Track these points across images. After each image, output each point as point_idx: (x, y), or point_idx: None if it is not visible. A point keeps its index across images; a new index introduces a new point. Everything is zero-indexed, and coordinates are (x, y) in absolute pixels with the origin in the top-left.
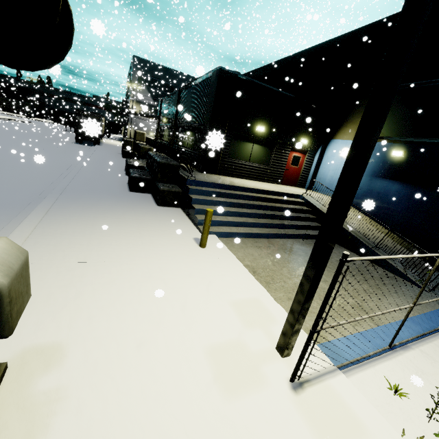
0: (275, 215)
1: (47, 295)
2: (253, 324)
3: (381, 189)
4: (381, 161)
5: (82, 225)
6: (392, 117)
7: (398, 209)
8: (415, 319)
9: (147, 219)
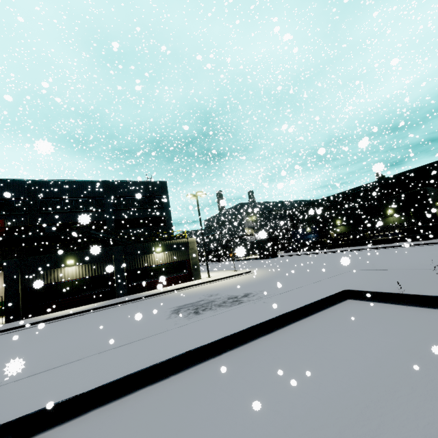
0: None
1: None
2: None
3: None
4: None
5: None
6: None
7: None
8: None
9: None
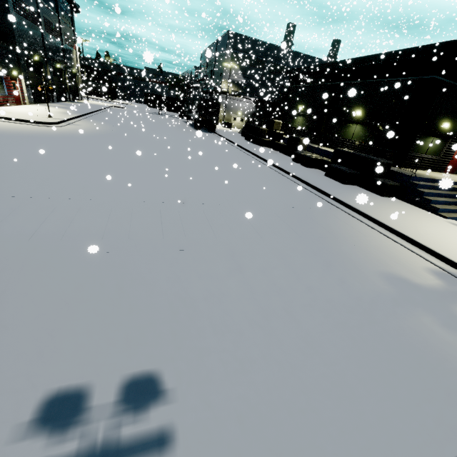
0: None
1: None
2: None
3: None
4: None
5: (387, 213)
6: None
7: None
8: None
9: (400, 208)
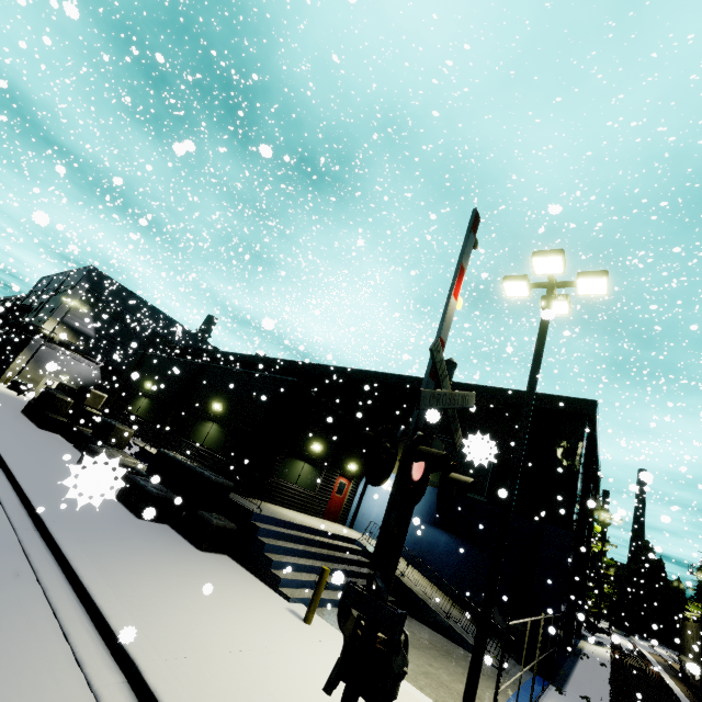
0: (344, 571)
1: (248, 698)
2: None
3: (431, 538)
4: (428, 505)
5: (159, 589)
6: None
7: (450, 565)
8: (510, 701)
9: (214, 576)
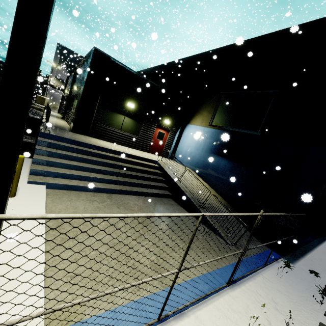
0: (126, 174)
1: None
2: None
3: (215, 163)
4: (216, 142)
5: None
6: (224, 113)
7: (225, 178)
8: (207, 276)
9: None
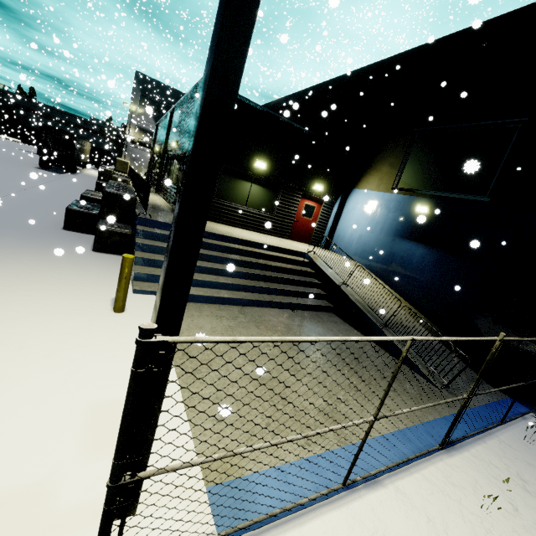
0: (261, 276)
1: None
2: (104, 447)
3: (404, 253)
4: (405, 218)
5: None
6: (419, 166)
7: (422, 279)
8: (407, 432)
9: (54, 266)
